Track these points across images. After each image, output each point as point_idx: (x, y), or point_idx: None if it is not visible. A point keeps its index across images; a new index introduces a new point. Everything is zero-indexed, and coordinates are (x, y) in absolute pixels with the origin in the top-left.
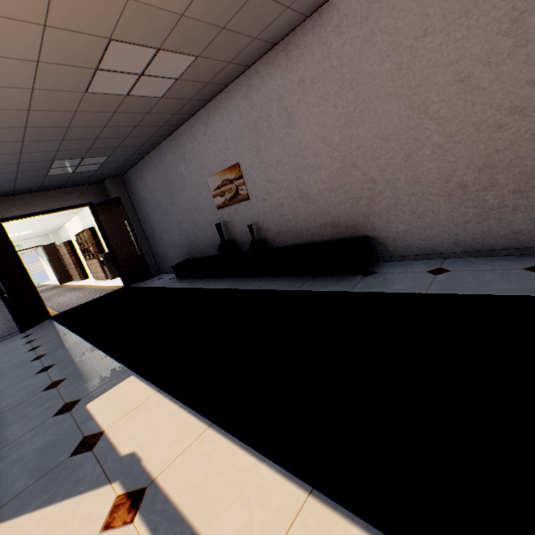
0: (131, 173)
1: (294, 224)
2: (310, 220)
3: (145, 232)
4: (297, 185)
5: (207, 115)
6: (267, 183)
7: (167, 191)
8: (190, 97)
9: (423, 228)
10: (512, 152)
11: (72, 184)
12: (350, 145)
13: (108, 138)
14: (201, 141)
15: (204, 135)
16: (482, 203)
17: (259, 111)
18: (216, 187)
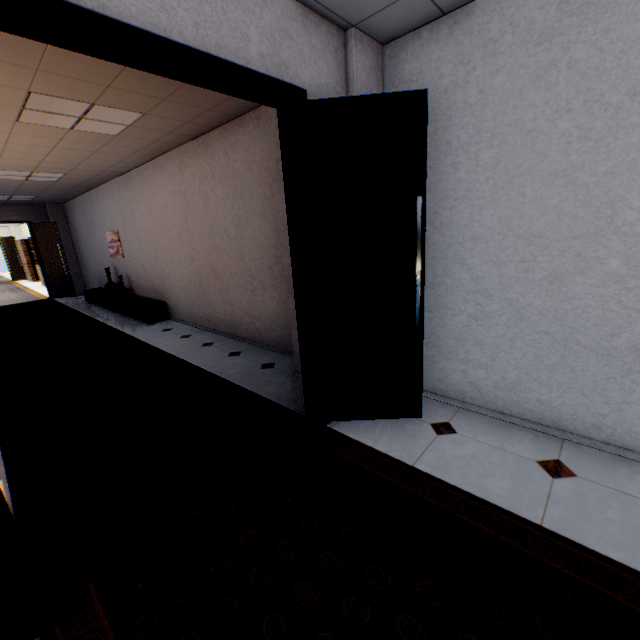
0: (69, 205)
1: (143, 283)
2: (148, 283)
3: (78, 256)
4: (141, 259)
5: (104, 192)
6: (131, 251)
7: (88, 230)
8: (82, 182)
9: (180, 305)
10: (194, 277)
11: (12, 204)
12: (155, 246)
13: (27, 190)
14: (102, 206)
15: (103, 203)
16: (192, 299)
17: (124, 205)
18: (110, 241)
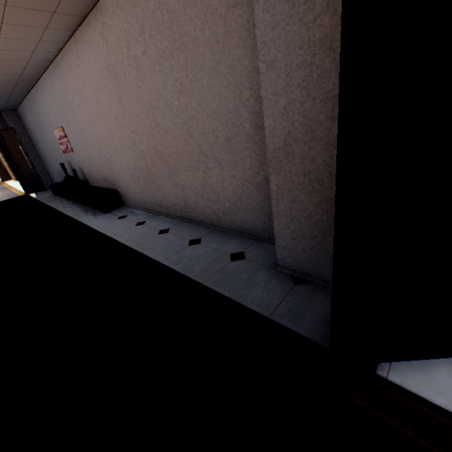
0: (20, 110)
1: (94, 174)
2: (98, 174)
3: (40, 156)
4: (87, 151)
5: (41, 89)
6: (77, 145)
7: (40, 131)
8: (16, 79)
9: (130, 192)
10: (139, 163)
11: None
12: (97, 136)
13: None
14: (44, 105)
15: (44, 101)
16: (140, 185)
17: (60, 98)
18: (59, 138)
